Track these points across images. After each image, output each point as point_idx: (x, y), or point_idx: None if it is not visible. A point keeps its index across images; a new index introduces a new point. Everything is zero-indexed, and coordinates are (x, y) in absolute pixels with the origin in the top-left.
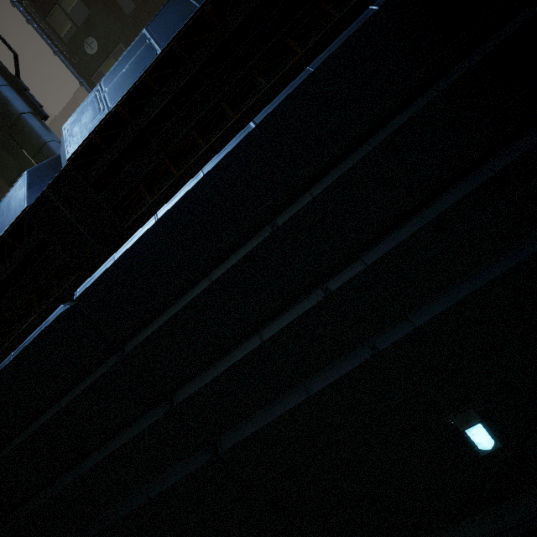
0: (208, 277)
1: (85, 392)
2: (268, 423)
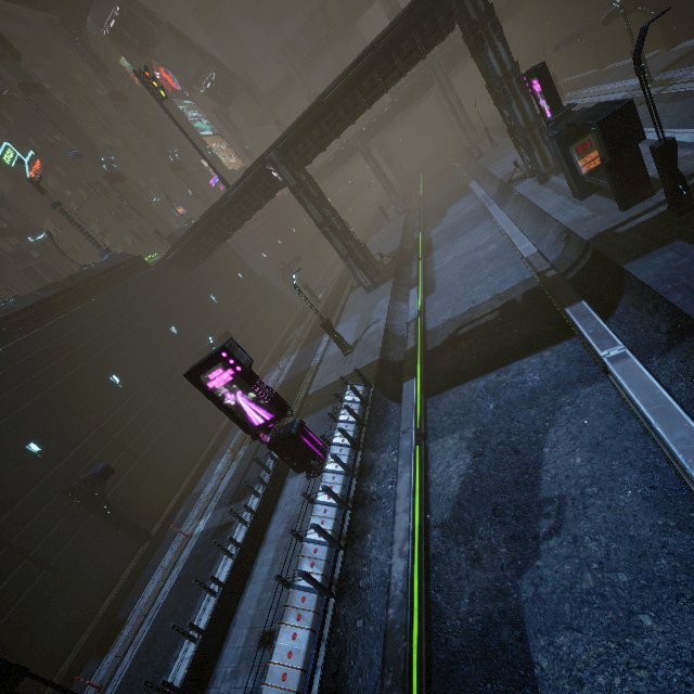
0: (45, 346)
1: (3, 374)
2: (66, 378)
